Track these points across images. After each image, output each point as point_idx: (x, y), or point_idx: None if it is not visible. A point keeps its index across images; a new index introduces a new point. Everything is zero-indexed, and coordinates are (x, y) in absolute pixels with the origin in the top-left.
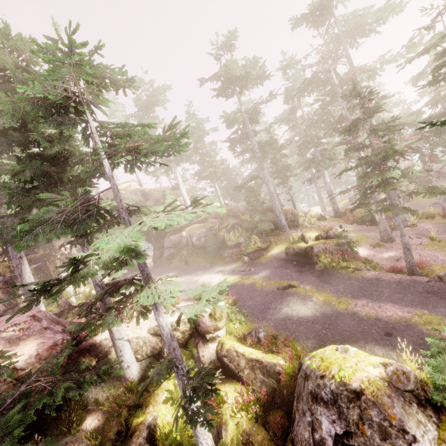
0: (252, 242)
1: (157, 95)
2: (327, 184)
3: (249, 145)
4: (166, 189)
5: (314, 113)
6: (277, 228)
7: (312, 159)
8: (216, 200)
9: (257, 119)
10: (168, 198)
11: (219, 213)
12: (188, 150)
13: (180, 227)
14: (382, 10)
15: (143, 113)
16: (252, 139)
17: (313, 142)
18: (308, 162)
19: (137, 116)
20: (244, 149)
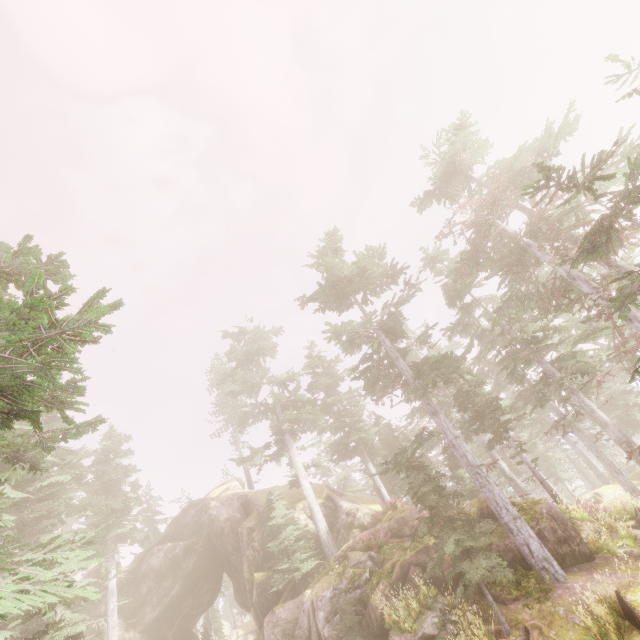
0: (461, 637)
1: (258, 341)
2: (606, 425)
3: (394, 372)
4: (284, 487)
5: (498, 288)
6: (527, 568)
7: (542, 380)
8: (379, 498)
9: (403, 332)
10: (276, 506)
11: (374, 533)
12: (311, 410)
13: (305, 576)
14: (542, 137)
15: (244, 369)
16: (398, 361)
17: (529, 349)
18: (536, 388)
19: (235, 374)
20: (387, 382)
